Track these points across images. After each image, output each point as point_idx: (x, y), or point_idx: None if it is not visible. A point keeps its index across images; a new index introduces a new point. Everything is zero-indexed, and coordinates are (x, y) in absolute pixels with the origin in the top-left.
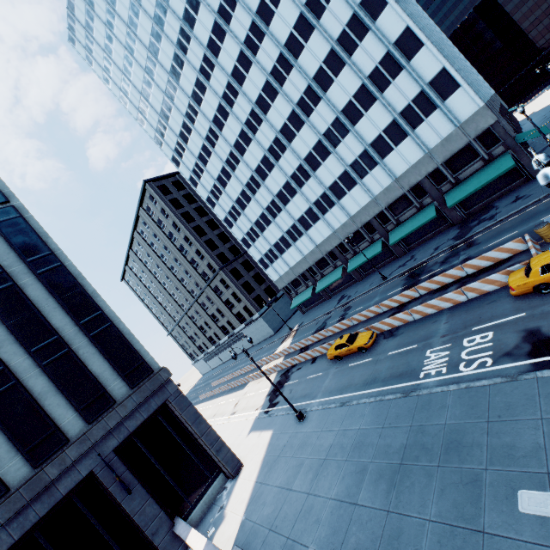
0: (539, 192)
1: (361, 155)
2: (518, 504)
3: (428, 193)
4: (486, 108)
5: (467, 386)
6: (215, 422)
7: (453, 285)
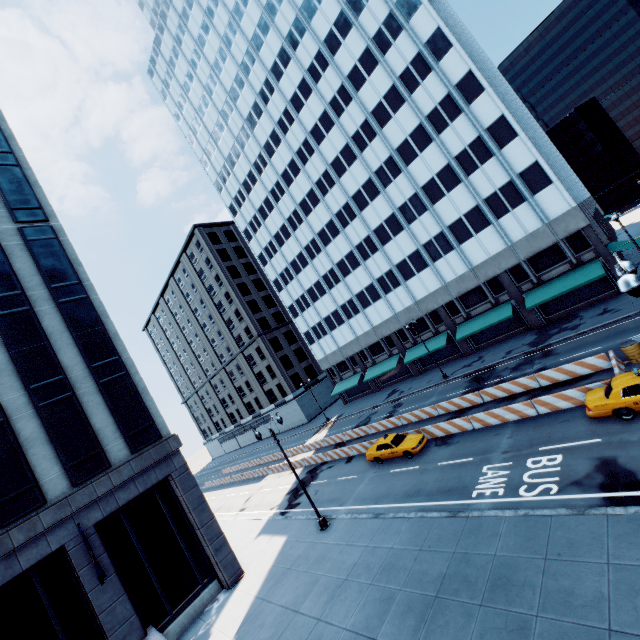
0: (629, 307)
1: (437, 236)
2: None
3: (506, 290)
4: (578, 210)
5: (525, 513)
6: (218, 517)
7: (523, 396)
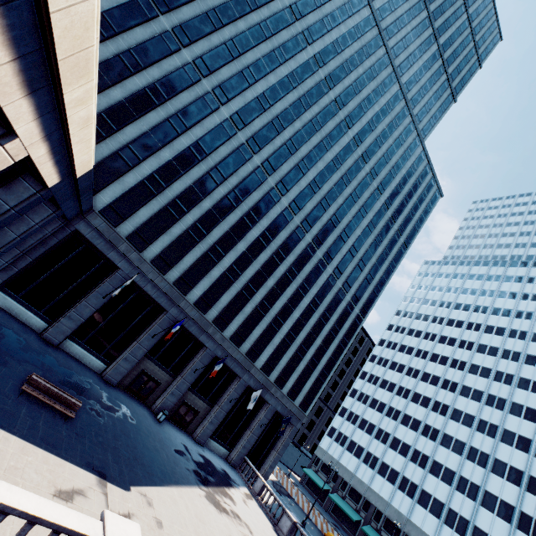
0: None
1: (463, 517)
2: None
3: None
4: None
5: None
6: None
7: None
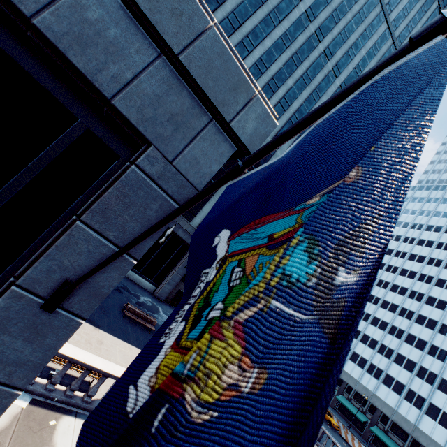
0: None
1: (420, 396)
2: None
3: None
4: None
5: None
6: None
7: None
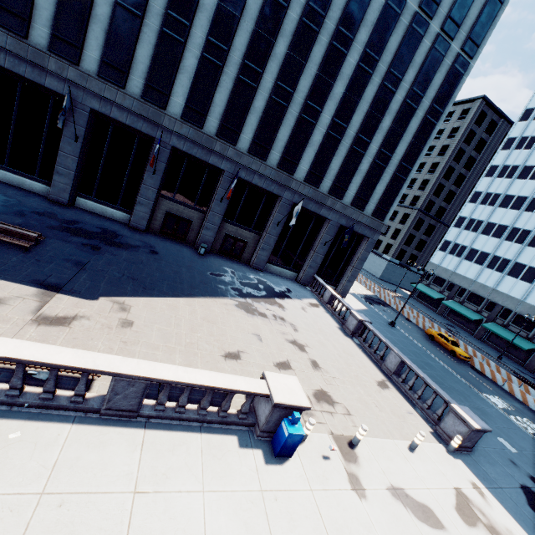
0: None
1: None
2: (498, 437)
3: None
4: None
5: (509, 418)
6: None
7: None
